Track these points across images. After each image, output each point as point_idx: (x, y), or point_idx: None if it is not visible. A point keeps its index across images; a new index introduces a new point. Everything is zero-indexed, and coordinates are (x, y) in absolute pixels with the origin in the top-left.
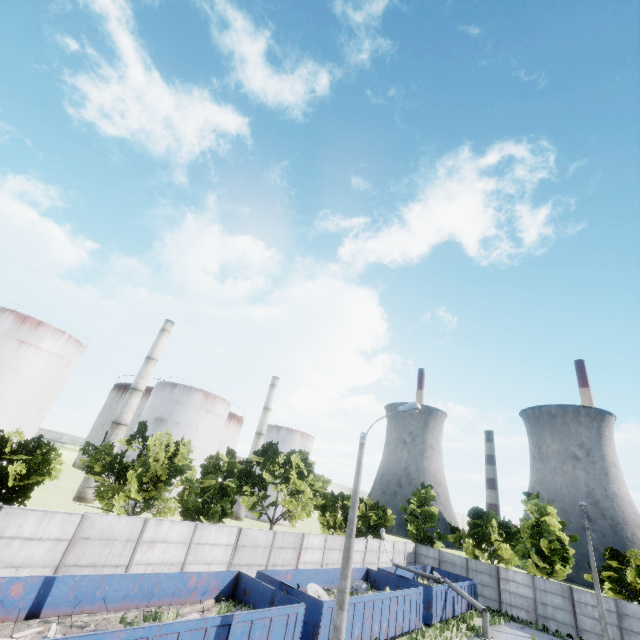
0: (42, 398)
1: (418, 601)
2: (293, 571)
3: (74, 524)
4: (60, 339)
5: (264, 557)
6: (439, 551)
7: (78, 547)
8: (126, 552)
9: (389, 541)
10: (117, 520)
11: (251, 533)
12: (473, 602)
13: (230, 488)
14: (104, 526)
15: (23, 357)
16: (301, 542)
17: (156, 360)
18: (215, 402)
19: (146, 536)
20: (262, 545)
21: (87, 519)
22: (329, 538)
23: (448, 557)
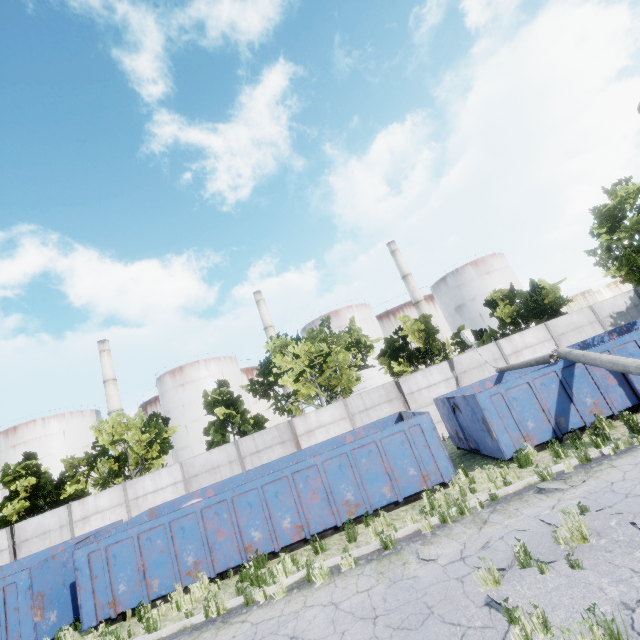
0: None
1: (419, 441)
2: (215, 485)
3: (5, 537)
4: (200, 367)
5: (236, 472)
6: None
7: (24, 548)
8: (66, 535)
9: (528, 330)
10: (43, 518)
11: (198, 460)
12: (621, 368)
13: (230, 415)
14: (35, 526)
15: (191, 392)
16: (292, 431)
17: (270, 326)
18: (341, 316)
19: (77, 517)
20: (224, 463)
21: (19, 528)
22: (353, 400)
23: None
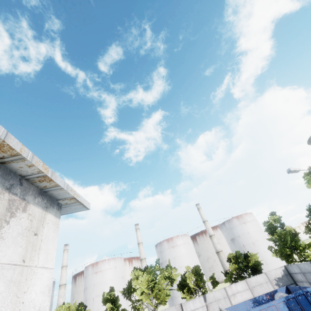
0: (114, 286)
1: None
2: None
3: None
4: (105, 262)
5: None
6: (296, 265)
7: None
8: None
9: (238, 283)
10: None
11: None
12: None
13: (112, 308)
14: None
15: (99, 277)
16: None
17: (140, 243)
18: (173, 240)
19: None
20: None
21: None
22: None
23: (302, 268)
